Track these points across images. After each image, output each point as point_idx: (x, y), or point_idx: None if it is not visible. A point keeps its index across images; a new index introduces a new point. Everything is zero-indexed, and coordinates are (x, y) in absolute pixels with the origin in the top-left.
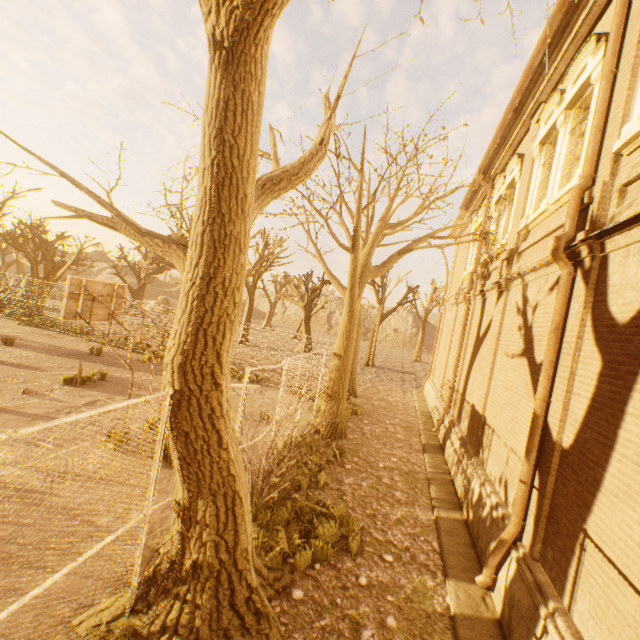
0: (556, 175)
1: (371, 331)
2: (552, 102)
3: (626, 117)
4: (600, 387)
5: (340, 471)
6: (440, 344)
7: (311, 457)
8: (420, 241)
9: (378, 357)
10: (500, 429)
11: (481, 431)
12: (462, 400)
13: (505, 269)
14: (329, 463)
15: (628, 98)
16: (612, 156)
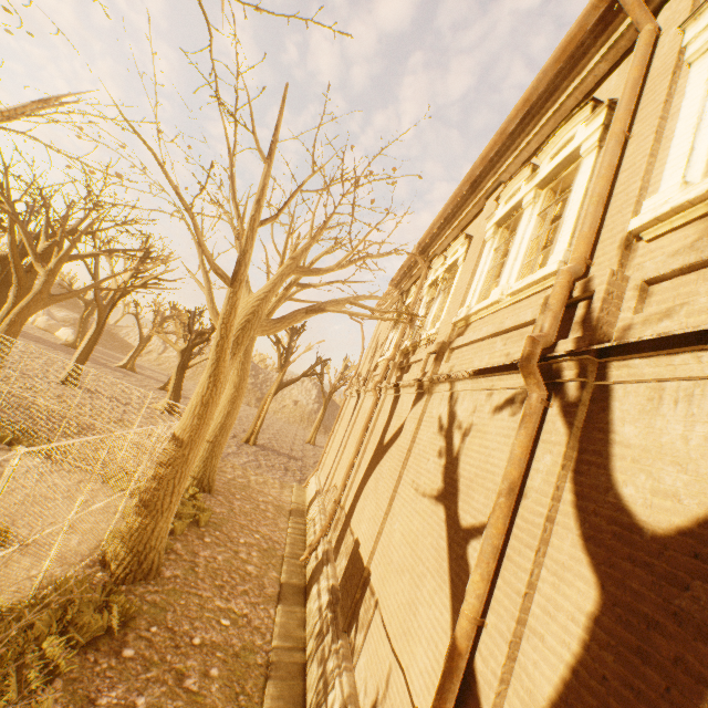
0: (516, 261)
1: (263, 400)
2: (520, 178)
3: (645, 191)
4: (597, 654)
5: (105, 669)
6: (337, 433)
7: (47, 643)
8: (338, 303)
9: (266, 432)
10: (388, 609)
11: (361, 592)
12: (346, 524)
13: (432, 365)
14: (90, 648)
15: (649, 167)
16: (623, 238)
